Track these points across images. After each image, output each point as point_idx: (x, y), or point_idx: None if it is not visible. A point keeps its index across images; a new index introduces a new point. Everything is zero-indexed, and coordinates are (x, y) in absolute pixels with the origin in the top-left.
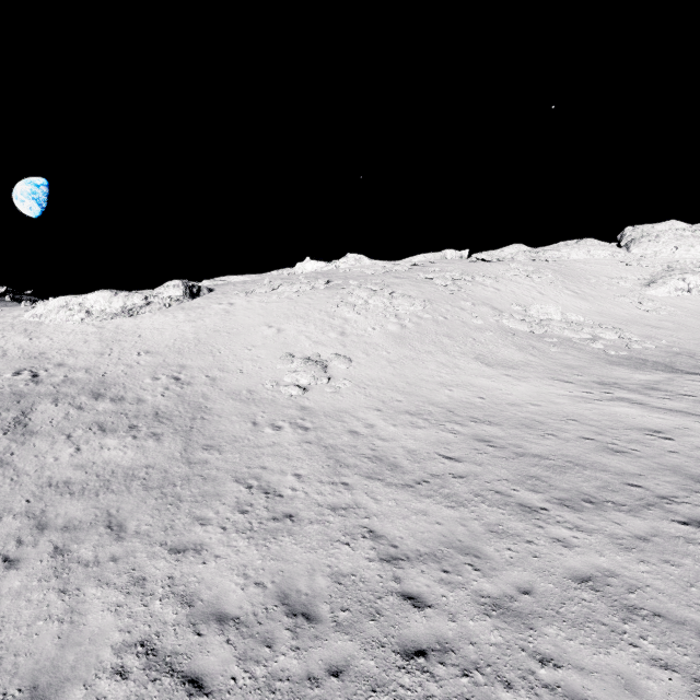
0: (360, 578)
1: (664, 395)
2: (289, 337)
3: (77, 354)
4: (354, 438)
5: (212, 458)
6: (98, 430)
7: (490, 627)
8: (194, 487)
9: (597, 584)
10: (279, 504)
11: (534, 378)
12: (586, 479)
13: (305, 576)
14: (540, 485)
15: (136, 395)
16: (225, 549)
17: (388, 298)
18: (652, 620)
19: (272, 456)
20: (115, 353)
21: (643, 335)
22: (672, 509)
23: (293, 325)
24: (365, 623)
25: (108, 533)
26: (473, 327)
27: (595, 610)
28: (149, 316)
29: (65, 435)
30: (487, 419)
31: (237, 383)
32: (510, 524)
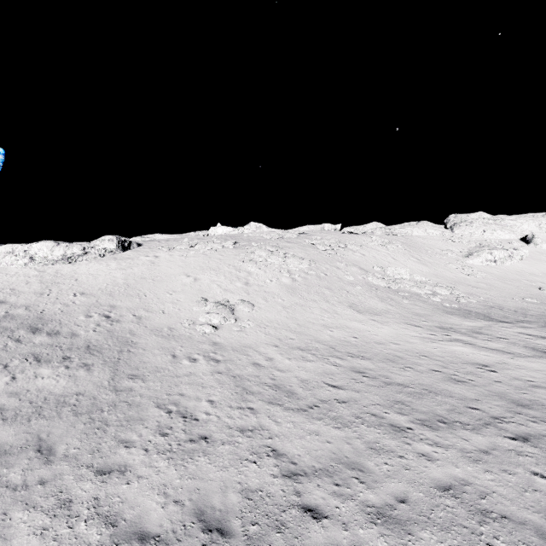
0: (266, 493)
1: (486, 337)
2: (203, 285)
3: (18, 294)
4: (257, 369)
5: (137, 386)
6: (34, 360)
7: (377, 534)
8: (119, 412)
9: (456, 492)
10: (195, 427)
11: (393, 323)
12: (439, 403)
13: (219, 493)
14: (405, 408)
15: (70, 330)
16: (147, 470)
17: (282, 257)
18: (501, 522)
19: (189, 384)
20: (53, 294)
21: (467, 292)
22: (503, 427)
23: (207, 275)
24: (273, 536)
25: (38, 456)
26: (346, 282)
27: (457, 515)
28: (85, 264)
29: (2, 365)
30: (360, 354)
31: (160, 321)
32: (385, 442)
